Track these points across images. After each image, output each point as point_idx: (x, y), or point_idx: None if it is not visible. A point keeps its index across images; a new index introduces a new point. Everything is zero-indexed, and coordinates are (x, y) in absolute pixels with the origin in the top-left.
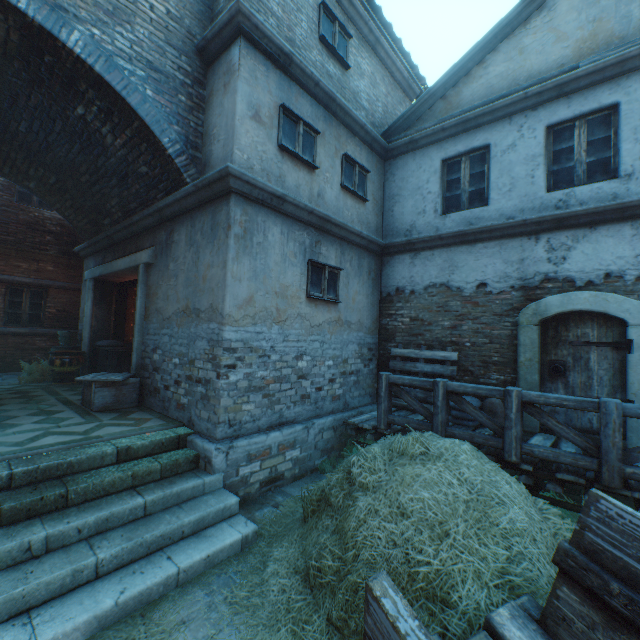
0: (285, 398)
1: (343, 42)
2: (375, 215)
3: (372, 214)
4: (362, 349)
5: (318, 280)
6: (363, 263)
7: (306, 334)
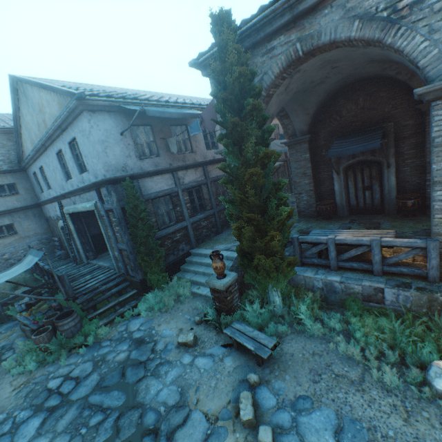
0: (2, 267)
1: None
2: (29, 194)
3: (27, 194)
4: (42, 241)
5: (2, 231)
6: (29, 214)
7: (4, 248)
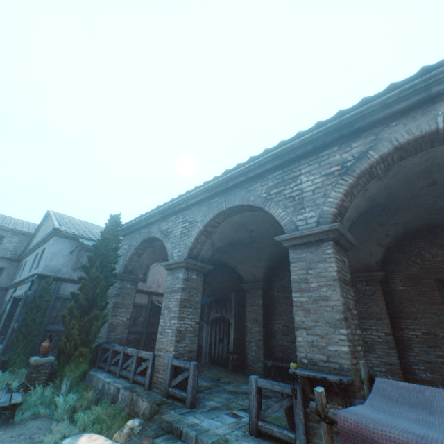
0: None
1: (2, 238)
2: (8, 278)
3: (6, 278)
4: None
5: None
6: None
7: None
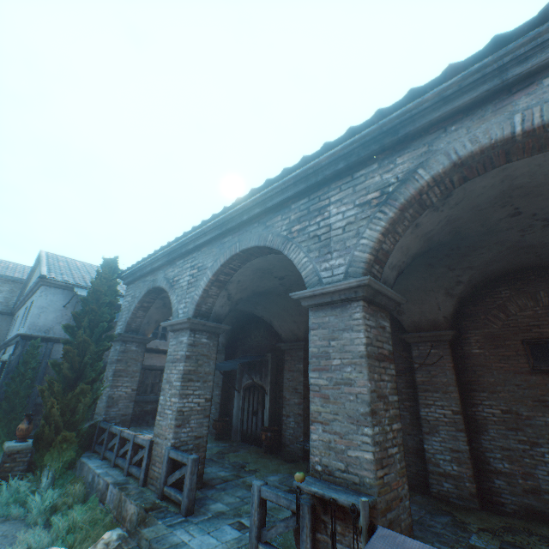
0: None
1: None
2: (0, 336)
3: None
4: None
5: None
6: None
7: None
